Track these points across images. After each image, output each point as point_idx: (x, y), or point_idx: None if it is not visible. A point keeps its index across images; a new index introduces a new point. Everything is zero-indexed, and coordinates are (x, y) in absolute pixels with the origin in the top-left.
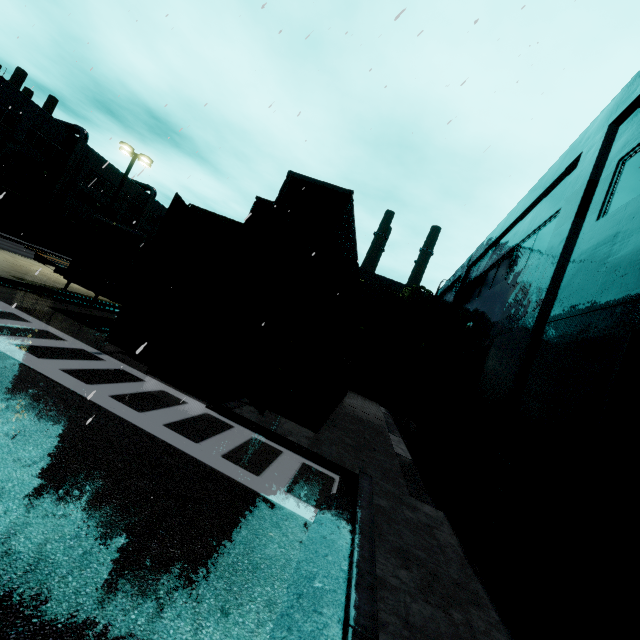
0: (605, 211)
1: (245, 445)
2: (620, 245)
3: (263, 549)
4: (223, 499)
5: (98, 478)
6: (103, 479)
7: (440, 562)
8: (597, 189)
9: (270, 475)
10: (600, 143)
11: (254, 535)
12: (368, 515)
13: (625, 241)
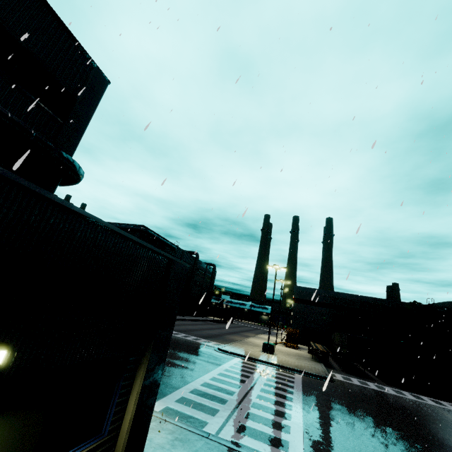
0: None
1: None
2: None
3: None
4: None
5: None
6: None
7: None
8: None
9: None
10: None
11: None
12: None
13: None
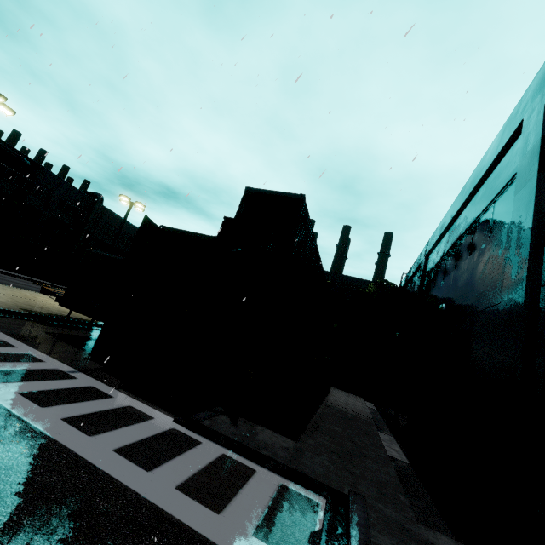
0: None
1: (210, 467)
2: None
3: None
4: None
5: None
6: None
7: None
8: None
9: (235, 510)
10: (542, 102)
11: None
12: None
13: None
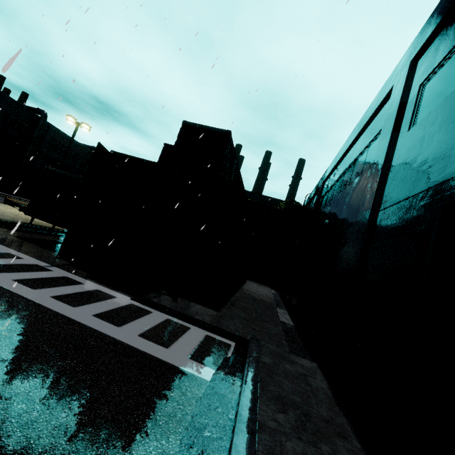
0: (414, 123)
1: (159, 325)
2: (427, 144)
3: (163, 408)
4: (134, 369)
5: (24, 362)
6: (29, 362)
7: (312, 404)
8: (406, 108)
9: (177, 347)
10: (405, 75)
11: (157, 397)
12: (254, 371)
13: (430, 141)
